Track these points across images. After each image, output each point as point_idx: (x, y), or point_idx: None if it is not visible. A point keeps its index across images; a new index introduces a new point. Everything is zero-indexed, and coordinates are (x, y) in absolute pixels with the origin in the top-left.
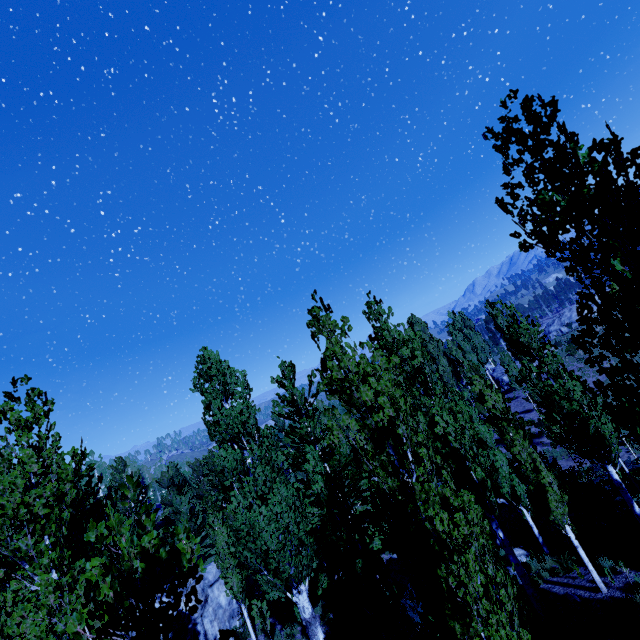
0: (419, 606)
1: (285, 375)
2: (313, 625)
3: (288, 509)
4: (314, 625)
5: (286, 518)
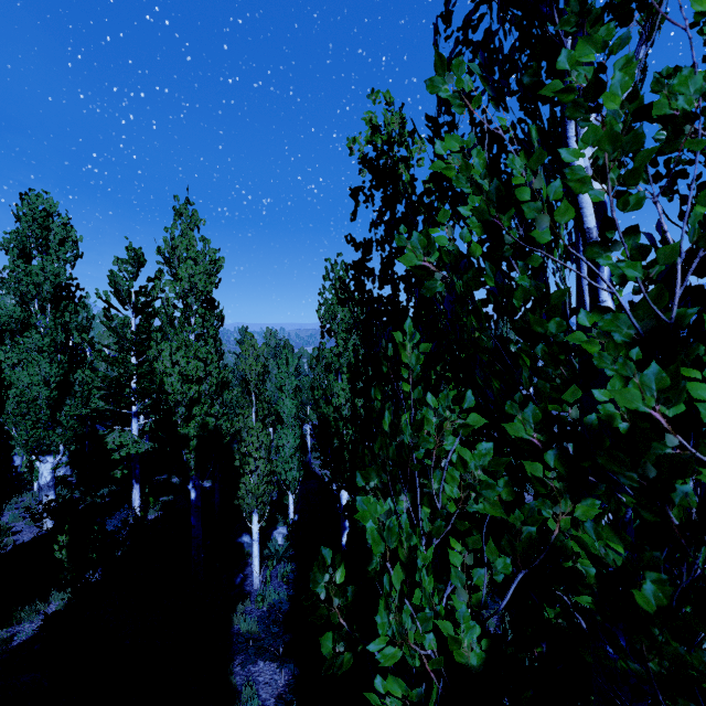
0: (117, 519)
1: (121, 259)
2: (44, 492)
3: (41, 384)
4: (45, 492)
5: (35, 391)
